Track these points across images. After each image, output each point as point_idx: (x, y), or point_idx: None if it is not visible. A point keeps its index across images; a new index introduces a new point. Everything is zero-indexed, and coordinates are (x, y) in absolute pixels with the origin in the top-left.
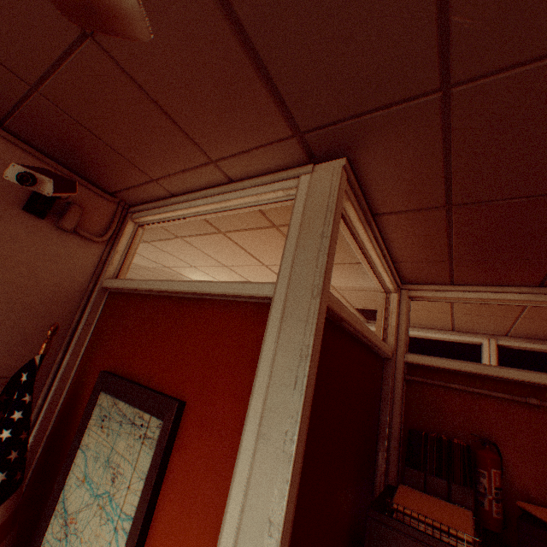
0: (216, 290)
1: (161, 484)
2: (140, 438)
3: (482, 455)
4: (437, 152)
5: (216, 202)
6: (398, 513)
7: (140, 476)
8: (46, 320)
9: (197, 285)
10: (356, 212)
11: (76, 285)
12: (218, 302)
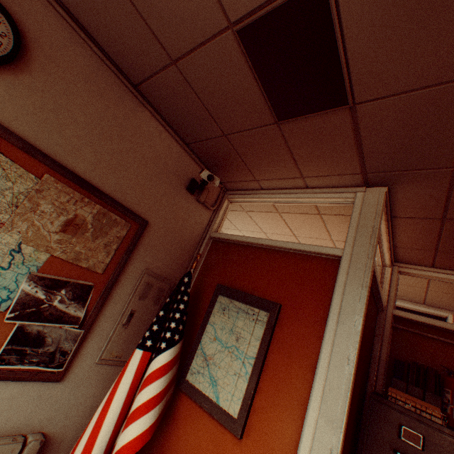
0: (300, 248)
1: (269, 343)
2: (253, 320)
3: (447, 379)
4: (443, 192)
5: (294, 197)
6: (391, 397)
7: (256, 338)
8: (184, 250)
9: (285, 244)
10: (384, 215)
11: (198, 233)
12: (298, 254)
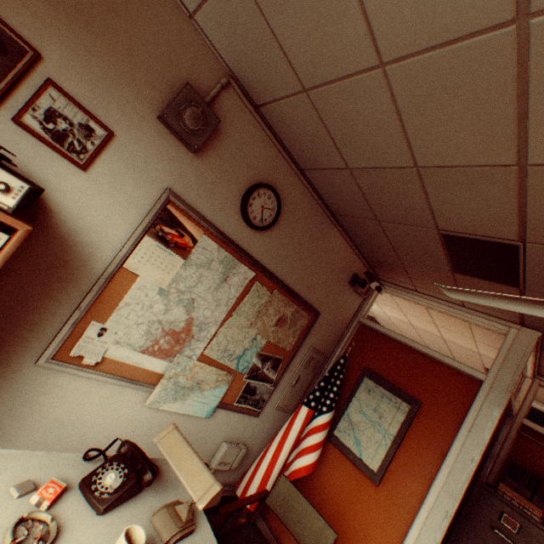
0: (446, 361)
1: (407, 428)
2: (395, 407)
3: None
4: None
5: (448, 310)
6: (499, 490)
7: (396, 422)
8: (337, 331)
9: (433, 352)
10: (533, 349)
11: (349, 317)
12: (443, 364)
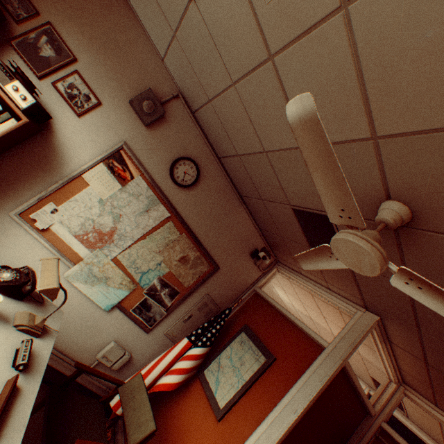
0: (304, 328)
1: (258, 377)
2: (255, 358)
3: None
4: (417, 341)
5: (318, 291)
6: None
7: (252, 370)
8: (234, 291)
9: (297, 320)
10: (378, 335)
11: (247, 283)
12: (302, 331)
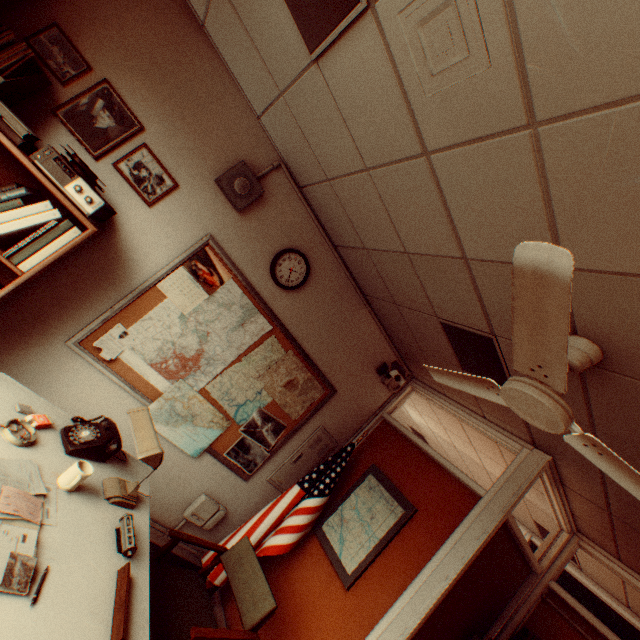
0: (453, 470)
1: (395, 534)
2: (389, 510)
3: None
4: (599, 488)
5: (470, 420)
6: None
7: (386, 525)
8: (355, 420)
9: (442, 459)
10: (548, 478)
11: (372, 408)
12: (450, 474)
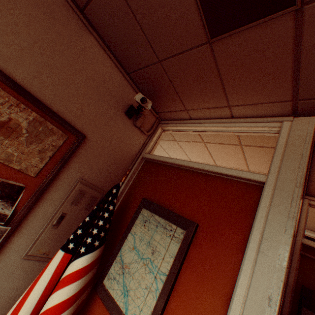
0: (222, 171)
1: (183, 262)
2: (170, 236)
3: None
4: None
5: (219, 126)
6: None
7: (170, 255)
8: (119, 166)
9: (207, 166)
10: None
11: (132, 153)
12: (219, 177)
